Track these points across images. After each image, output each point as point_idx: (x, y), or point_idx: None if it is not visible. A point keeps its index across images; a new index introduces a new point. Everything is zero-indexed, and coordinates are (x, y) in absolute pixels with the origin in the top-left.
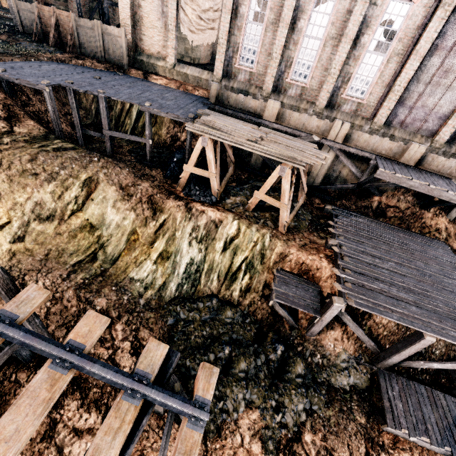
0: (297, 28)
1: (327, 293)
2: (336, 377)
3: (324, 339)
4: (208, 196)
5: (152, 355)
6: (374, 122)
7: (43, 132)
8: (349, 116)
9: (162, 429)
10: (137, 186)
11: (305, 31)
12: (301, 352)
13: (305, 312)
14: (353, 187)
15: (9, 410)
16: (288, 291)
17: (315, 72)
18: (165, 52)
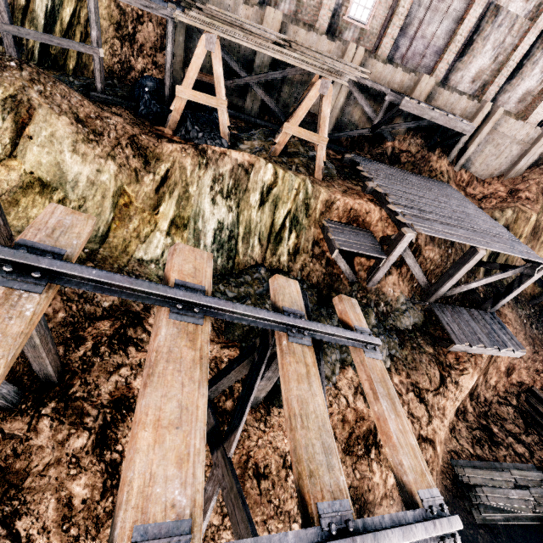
0: None
1: (380, 237)
2: (401, 320)
3: (384, 286)
4: (217, 138)
5: (288, 291)
6: (378, 55)
7: None
8: None
9: (261, 421)
10: (105, 119)
11: None
12: (368, 303)
13: (361, 263)
14: (367, 133)
15: (149, 385)
16: (347, 238)
17: None
18: None
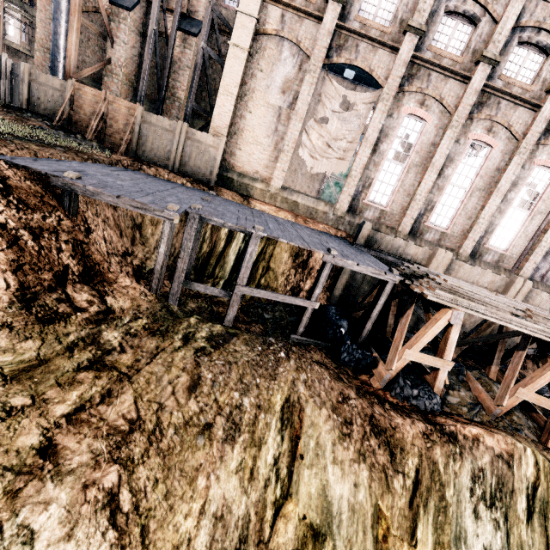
0: (443, 174)
1: None
2: None
3: None
4: (433, 397)
5: None
6: (519, 274)
7: (154, 298)
8: (492, 266)
9: None
10: (349, 400)
11: (450, 179)
12: None
13: None
14: (532, 352)
15: None
16: None
17: (458, 219)
18: (267, 173)
